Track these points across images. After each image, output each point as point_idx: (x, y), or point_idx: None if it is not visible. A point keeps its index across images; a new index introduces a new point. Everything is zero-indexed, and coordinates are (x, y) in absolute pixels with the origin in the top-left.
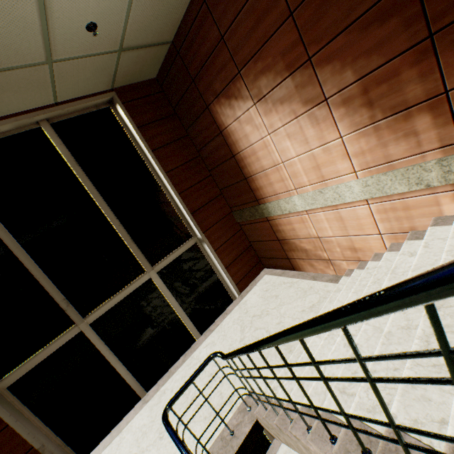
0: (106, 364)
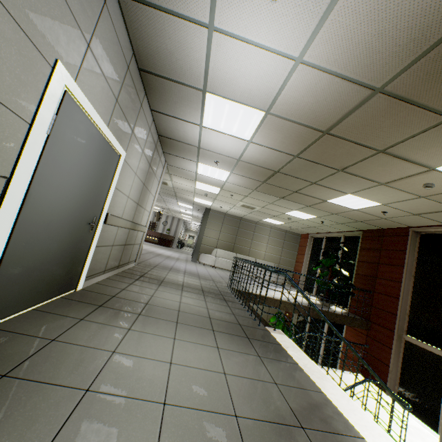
0: (440, 389)
